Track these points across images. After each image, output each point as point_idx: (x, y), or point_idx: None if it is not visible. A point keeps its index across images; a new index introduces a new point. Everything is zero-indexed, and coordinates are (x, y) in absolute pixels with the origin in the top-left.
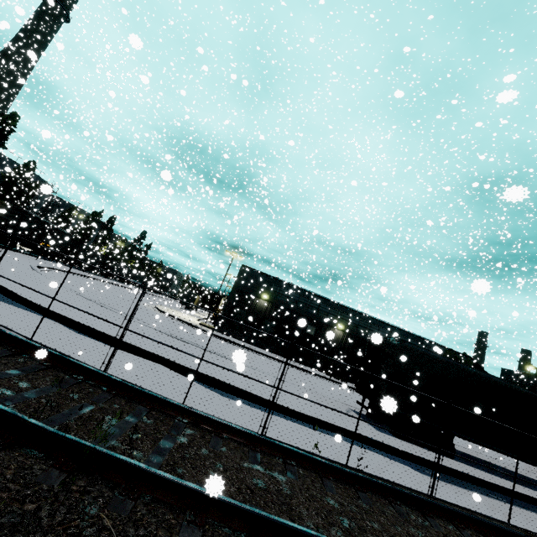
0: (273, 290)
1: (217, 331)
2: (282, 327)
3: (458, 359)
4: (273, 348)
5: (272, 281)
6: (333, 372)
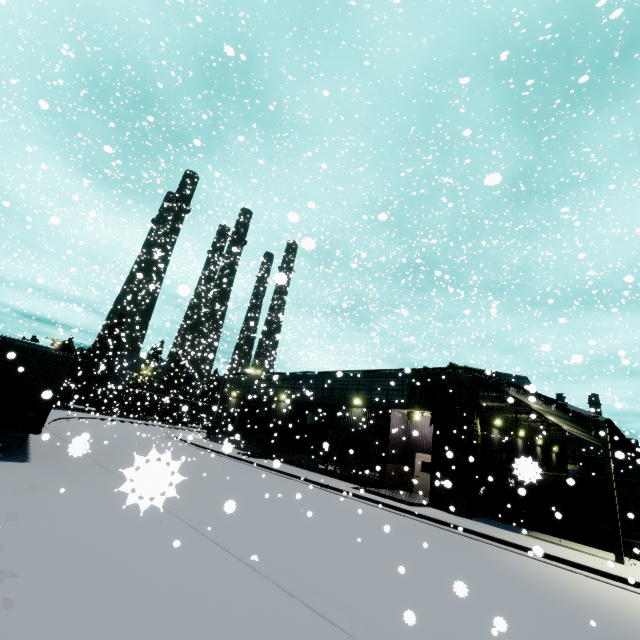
0: (241, 386)
1: (206, 439)
2: (243, 419)
3: (440, 380)
4: (236, 443)
5: (240, 378)
6: (278, 455)
